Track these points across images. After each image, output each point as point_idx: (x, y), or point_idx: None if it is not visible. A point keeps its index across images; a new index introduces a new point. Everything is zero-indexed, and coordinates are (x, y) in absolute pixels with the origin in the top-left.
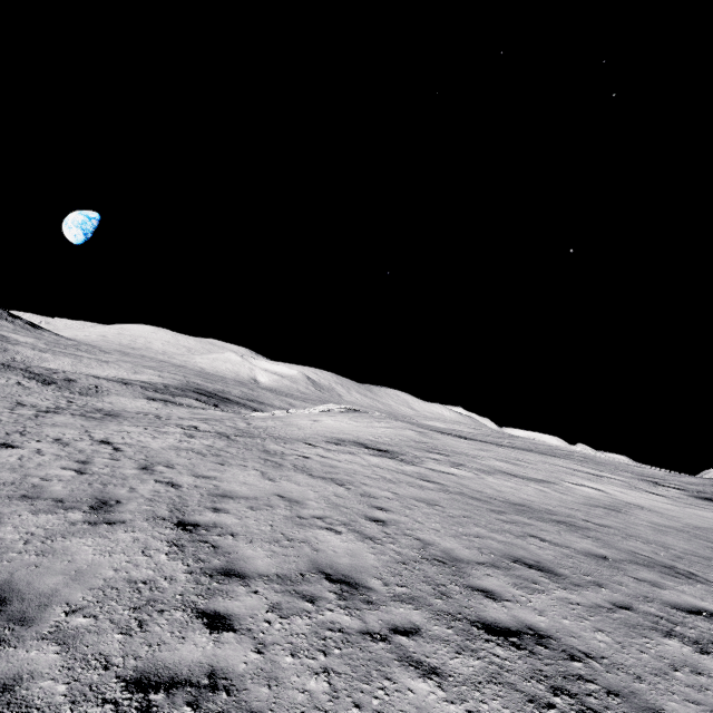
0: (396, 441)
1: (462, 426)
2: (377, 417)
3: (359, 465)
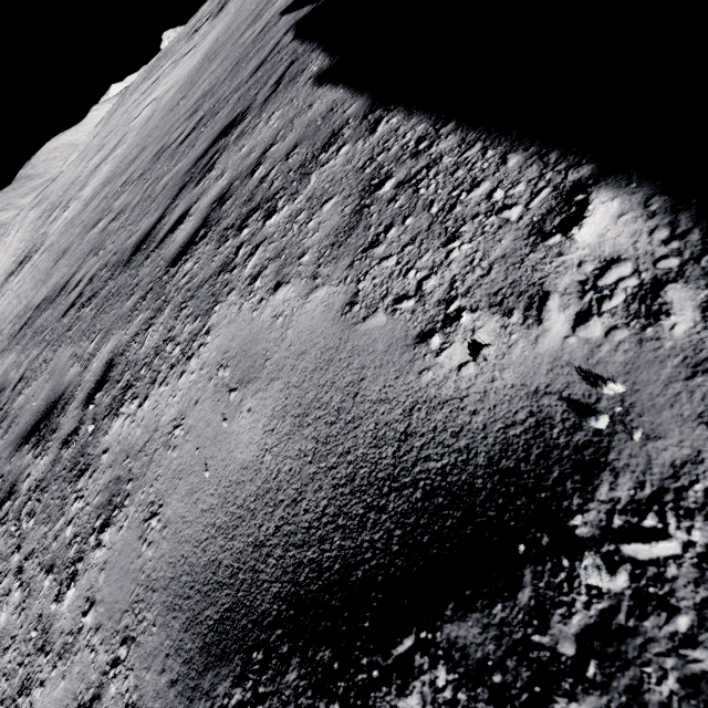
0: (28, 238)
1: (90, 132)
2: (4, 232)
3: (6, 300)
